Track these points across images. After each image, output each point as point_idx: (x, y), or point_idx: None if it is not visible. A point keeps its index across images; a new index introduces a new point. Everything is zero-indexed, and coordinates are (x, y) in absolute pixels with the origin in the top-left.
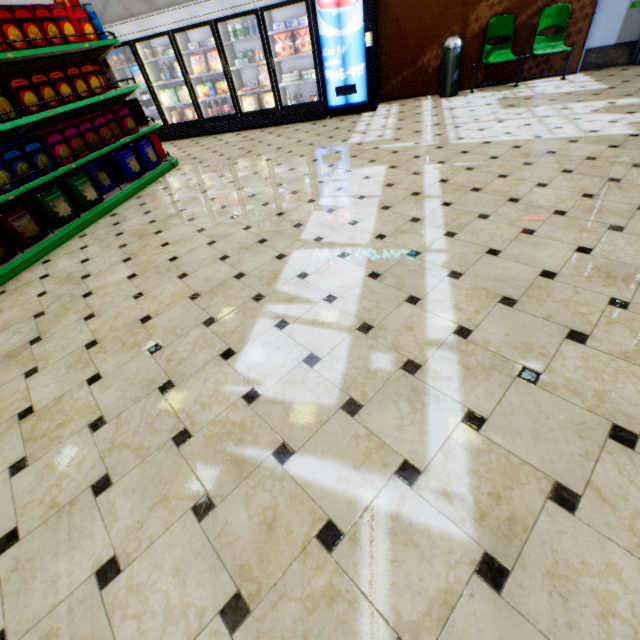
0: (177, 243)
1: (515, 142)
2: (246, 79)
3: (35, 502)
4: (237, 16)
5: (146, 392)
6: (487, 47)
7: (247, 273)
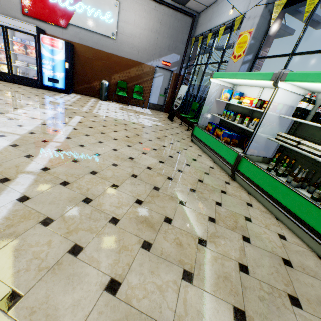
0: None
1: (116, 119)
2: None
3: None
4: None
5: None
6: (118, 89)
7: None
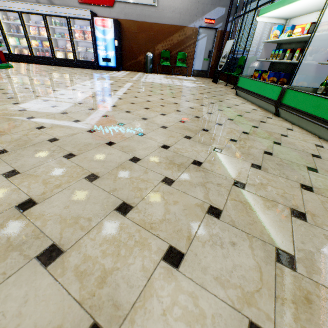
0: (2, 83)
1: (161, 83)
2: (60, 45)
3: None
4: (57, 16)
5: None
6: (162, 59)
7: (36, 91)
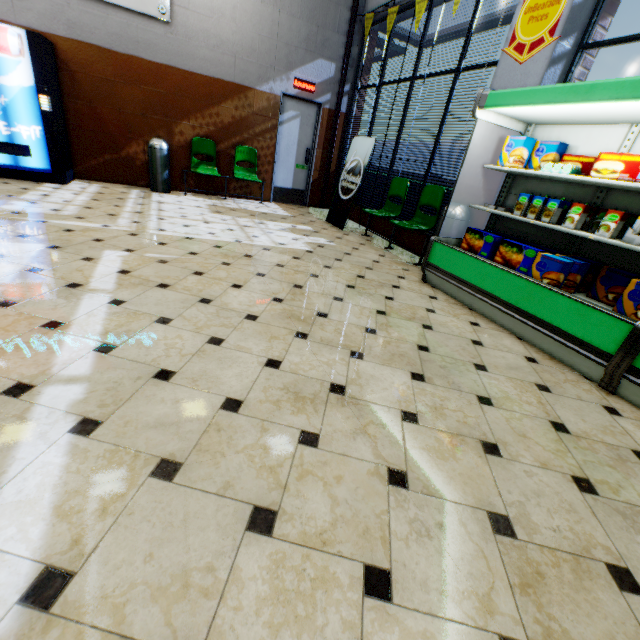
0: None
1: (218, 242)
2: None
3: None
4: None
5: None
6: (195, 159)
7: None
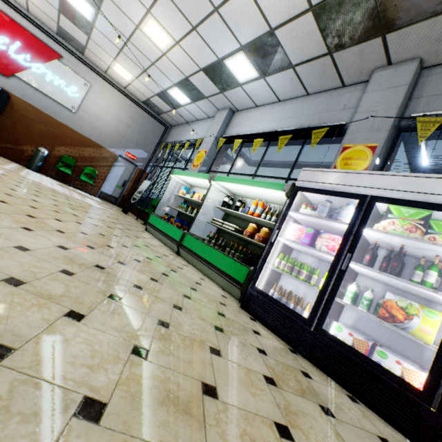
0: None
1: (54, 189)
2: None
3: None
4: None
5: None
6: (61, 163)
7: None
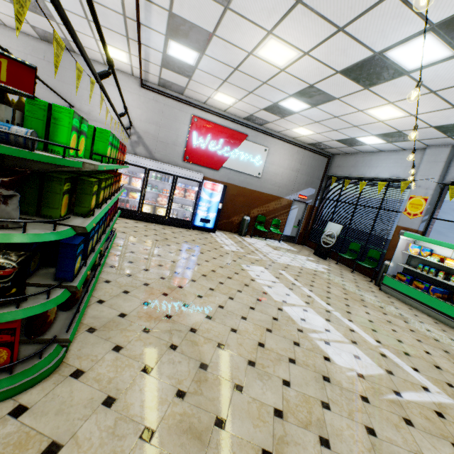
0: (208, 296)
1: (298, 267)
2: (145, 195)
3: (360, 453)
4: (163, 172)
5: (322, 383)
6: (256, 223)
7: (277, 317)
